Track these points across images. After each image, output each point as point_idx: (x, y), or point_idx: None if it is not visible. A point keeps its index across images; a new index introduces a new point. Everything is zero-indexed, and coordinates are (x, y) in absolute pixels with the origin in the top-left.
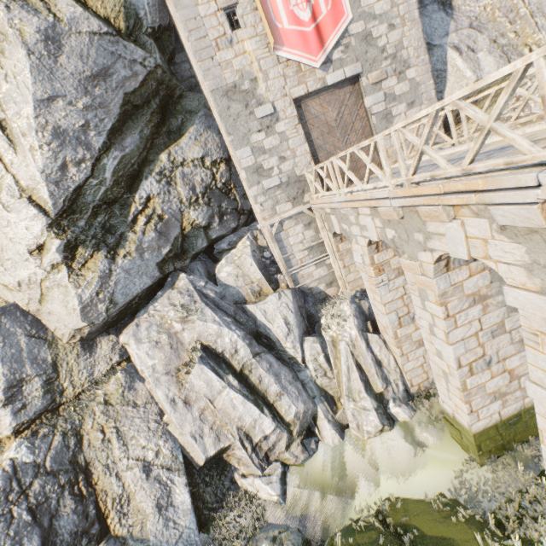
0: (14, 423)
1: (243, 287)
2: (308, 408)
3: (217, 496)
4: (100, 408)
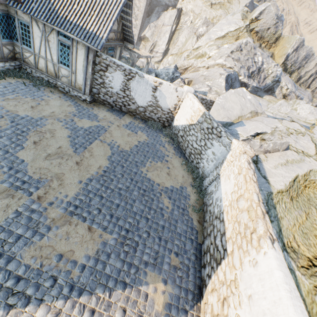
0: None
1: None
2: None
3: None
4: None
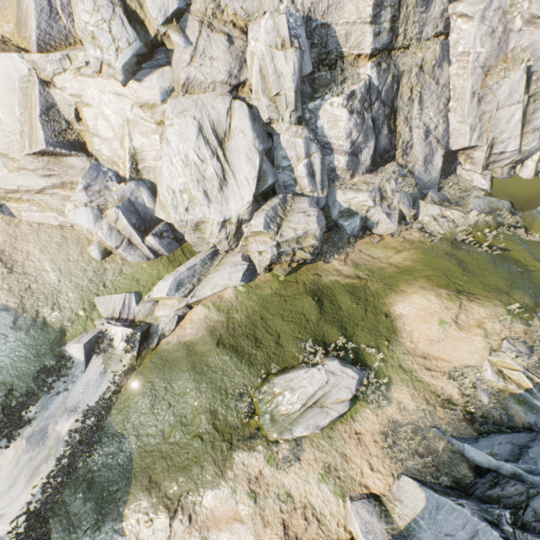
0: (372, 45)
1: None
2: (538, 148)
3: (444, 173)
4: (415, 70)
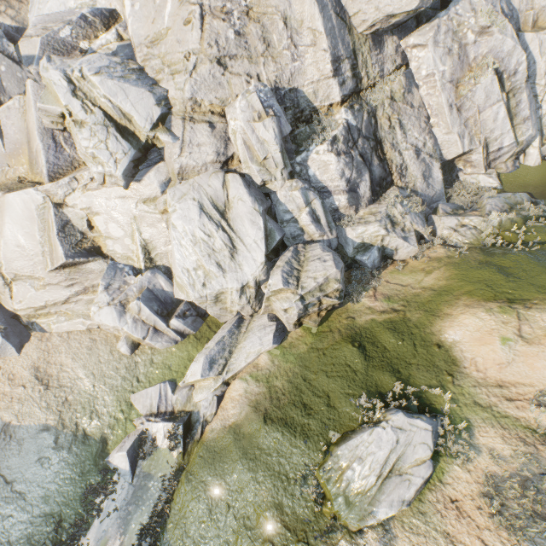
0: (340, 94)
1: (522, 14)
2: (536, 135)
3: (447, 182)
4: (387, 102)
